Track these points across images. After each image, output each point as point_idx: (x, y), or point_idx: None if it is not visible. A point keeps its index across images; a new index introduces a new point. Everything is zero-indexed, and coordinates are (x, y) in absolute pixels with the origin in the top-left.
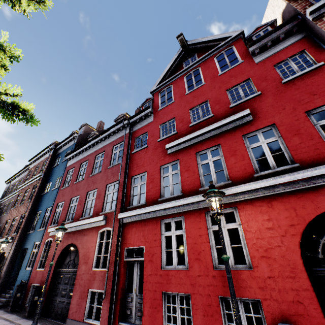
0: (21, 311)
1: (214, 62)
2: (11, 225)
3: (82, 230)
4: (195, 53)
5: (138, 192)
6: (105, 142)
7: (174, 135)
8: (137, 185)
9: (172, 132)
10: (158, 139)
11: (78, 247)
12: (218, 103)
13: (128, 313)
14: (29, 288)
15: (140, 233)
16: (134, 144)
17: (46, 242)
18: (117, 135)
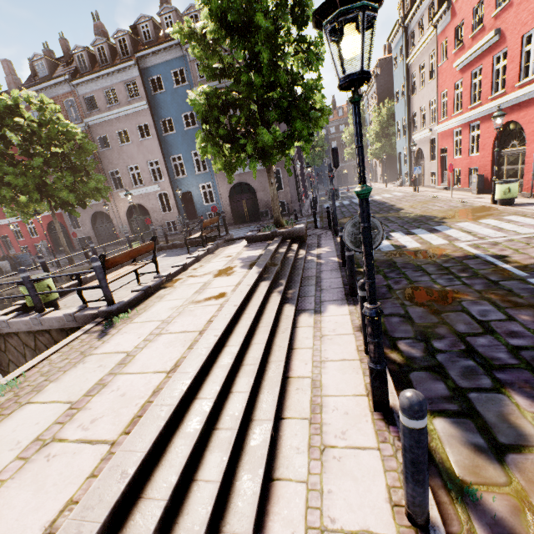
0: None
1: None
2: None
3: None
4: None
5: None
6: None
7: None
8: None
9: None
10: None
11: None
12: None
13: None
14: None
15: (4, 230)
16: None
17: None
18: None
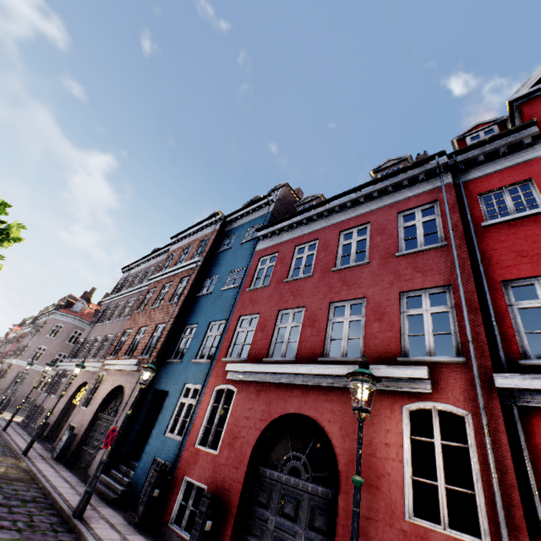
0: (158, 534)
1: None
2: (135, 340)
3: (331, 388)
4: None
5: None
6: (366, 206)
7: None
8: (539, 305)
9: None
10: None
11: (327, 430)
12: None
13: None
14: (177, 483)
15: None
16: (480, 208)
17: (216, 392)
18: (408, 190)
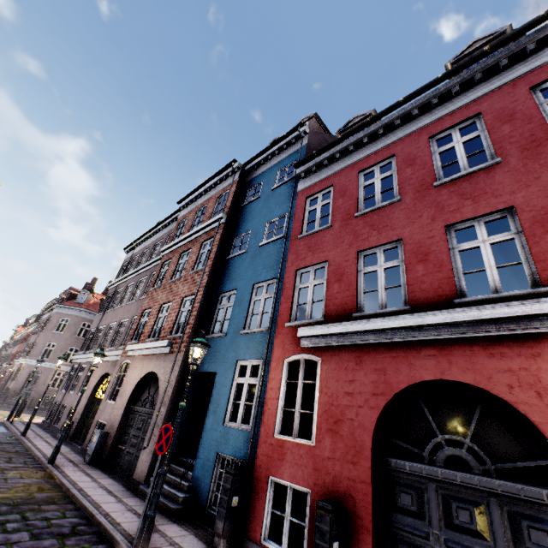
0: None
1: None
2: (158, 319)
3: (494, 338)
4: None
5: None
6: (466, 95)
7: None
8: None
9: None
10: None
11: (511, 400)
12: None
13: None
14: (261, 487)
15: None
16: None
17: (287, 365)
18: (539, 55)
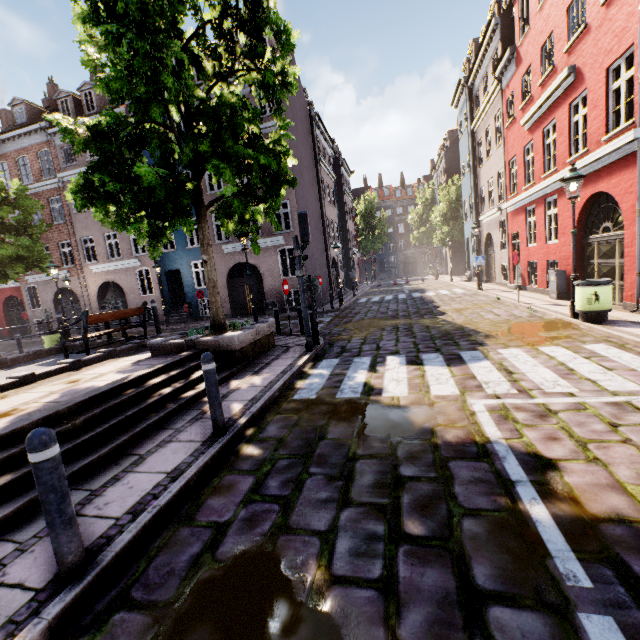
0: None
1: None
2: None
3: None
4: None
5: None
6: None
7: None
8: None
9: None
10: None
11: None
12: None
13: None
14: None
15: None
16: None
17: None
18: None
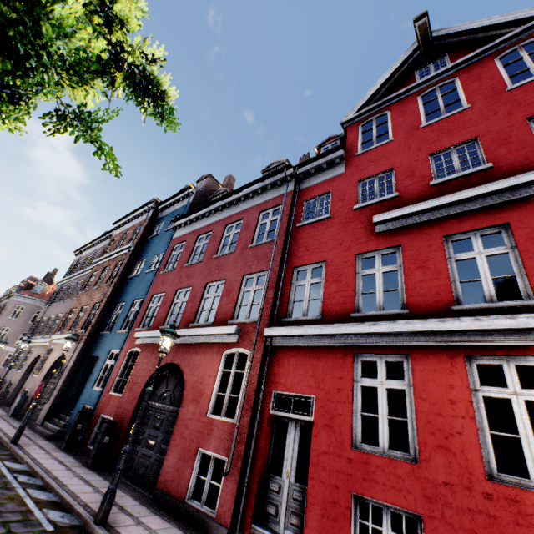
0: (79, 452)
1: (493, 66)
2: (78, 317)
3: (192, 344)
4: (443, 53)
5: (305, 295)
6: (245, 204)
7: (391, 201)
8: (304, 283)
9: (385, 195)
10: (354, 206)
11: (183, 372)
12: (503, 143)
13: (270, 512)
14: (95, 419)
15: (306, 371)
16: (301, 212)
17: (129, 354)
18: (269, 193)
